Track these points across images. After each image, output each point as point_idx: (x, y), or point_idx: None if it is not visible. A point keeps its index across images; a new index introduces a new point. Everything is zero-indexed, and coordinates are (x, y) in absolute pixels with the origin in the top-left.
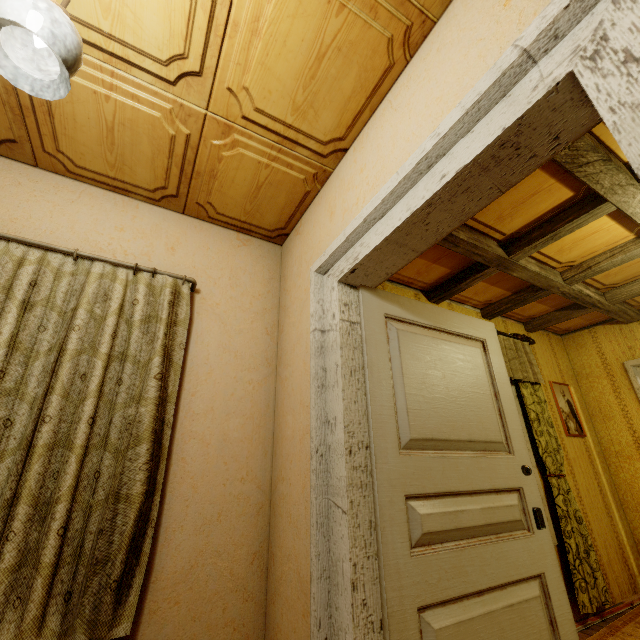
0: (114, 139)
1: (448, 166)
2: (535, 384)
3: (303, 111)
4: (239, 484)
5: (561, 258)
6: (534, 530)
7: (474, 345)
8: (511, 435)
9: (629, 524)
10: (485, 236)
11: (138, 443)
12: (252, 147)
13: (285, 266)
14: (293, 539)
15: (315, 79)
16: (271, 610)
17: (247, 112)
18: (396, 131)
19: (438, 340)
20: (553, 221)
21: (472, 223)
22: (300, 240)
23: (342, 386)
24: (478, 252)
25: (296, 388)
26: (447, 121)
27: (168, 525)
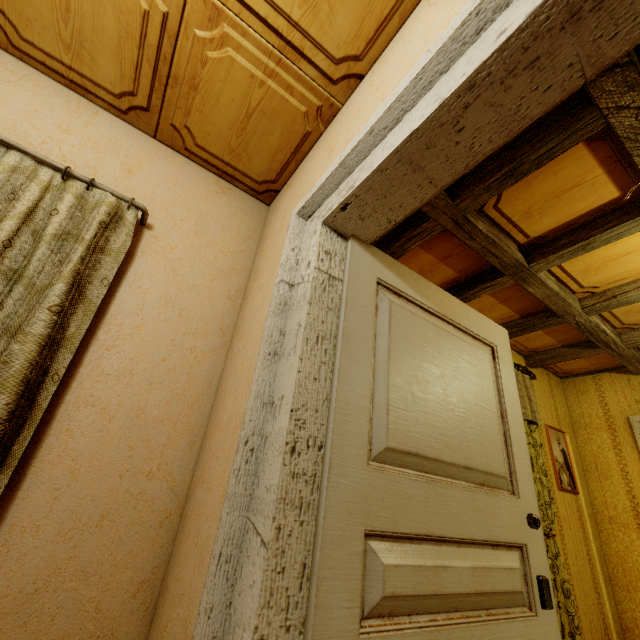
0: (70, 3)
1: (512, 16)
2: (532, 423)
3: (315, 3)
4: (143, 479)
5: (584, 280)
6: (538, 609)
7: (482, 348)
8: (517, 470)
9: (617, 605)
10: (505, 235)
11: None
12: (245, 50)
13: (267, 226)
14: (193, 571)
15: None
16: None
17: None
18: (432, 25)
19: (440, 329)
20: (588, 227)
21: (494, 214)
22: (289, 193)
23: (300, 353)
24: (495, 252)
25: (246, 362)
26: None
27: (16, 522)
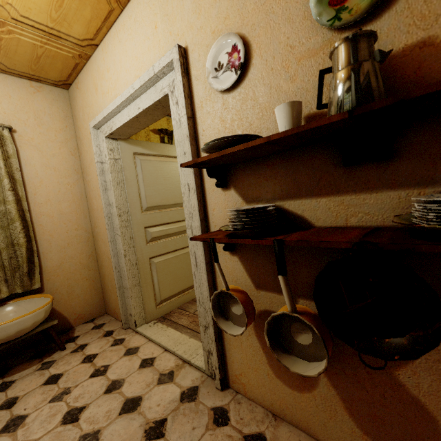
0: None
1: (140, 104)
2: None
3: (59, 22)
4: (75, 231)
5: None
6: None
7: None
8: None
9: None
10: None
11: (13, 222)
12: (26, 35)
13: (74, 109)
14: (105, 247)
15: (62, 7)
16: (101, 271)
17: (15, 16)
18: (121, 59)
19: (163, 162)
20: None
21: None
22: (80, 95)
23: (113, 190)
24: None
25: (95, 187)
26: (136, 84)
27: (43, 251)
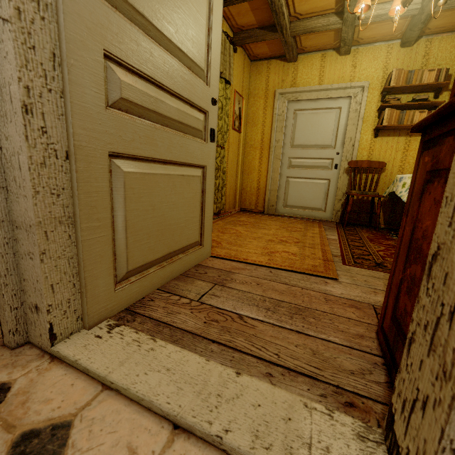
0: None
1: None
2: (228, 84)
3: None
4: None
5: None
6: (208, 141)
7: None
8: (211, 71)
9: (242, 181)
10: None
11: None
12: None
13: None
14: None
15: None
16: None
17: None
18: None
19: None
20: None
21: None
22: None
23: None
24: None
25: None
26: None
27: None
